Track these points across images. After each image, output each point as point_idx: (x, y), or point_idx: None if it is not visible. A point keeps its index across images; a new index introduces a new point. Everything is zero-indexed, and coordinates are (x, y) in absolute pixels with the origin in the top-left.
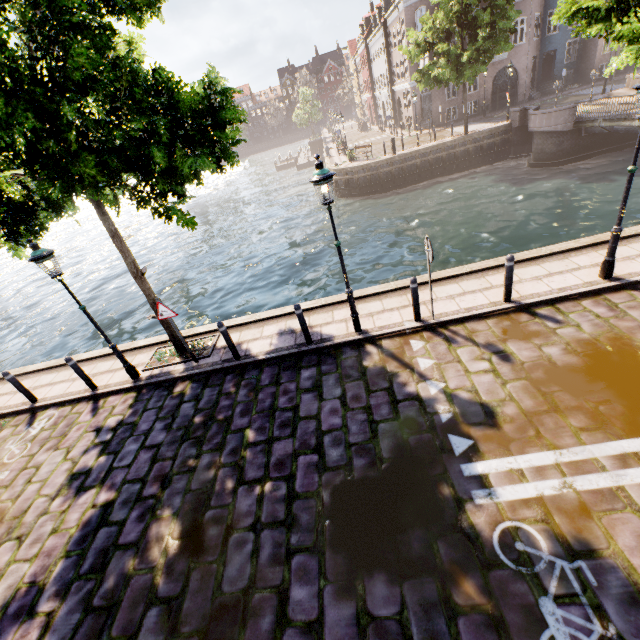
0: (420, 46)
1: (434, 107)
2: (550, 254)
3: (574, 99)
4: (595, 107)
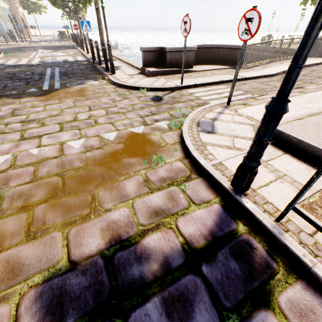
0: None
1: None
2: None
3: None
4: None
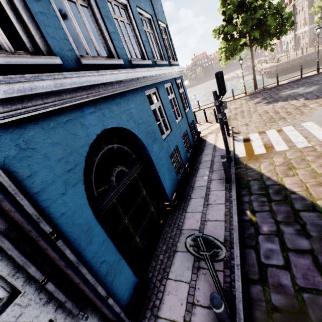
0: (320, 7)
1: (321, 35)
2: None
3: None
4: None
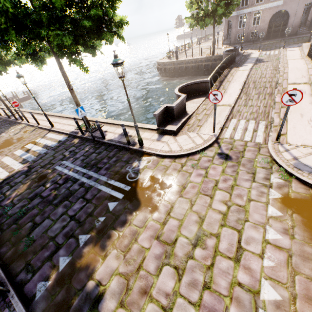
0: (192, 2)
1: (232, 32)
2: (66, 117)
3: (299, 42)
4: (275, 53)
